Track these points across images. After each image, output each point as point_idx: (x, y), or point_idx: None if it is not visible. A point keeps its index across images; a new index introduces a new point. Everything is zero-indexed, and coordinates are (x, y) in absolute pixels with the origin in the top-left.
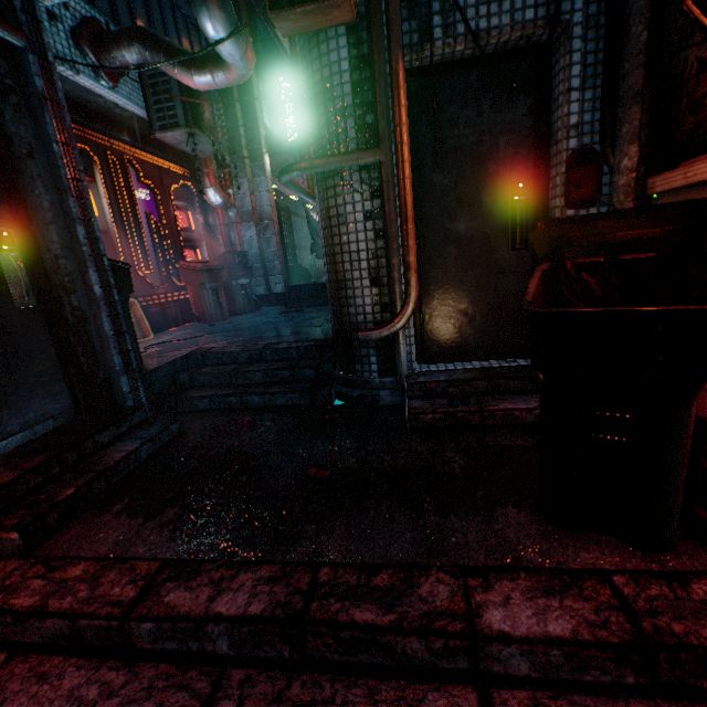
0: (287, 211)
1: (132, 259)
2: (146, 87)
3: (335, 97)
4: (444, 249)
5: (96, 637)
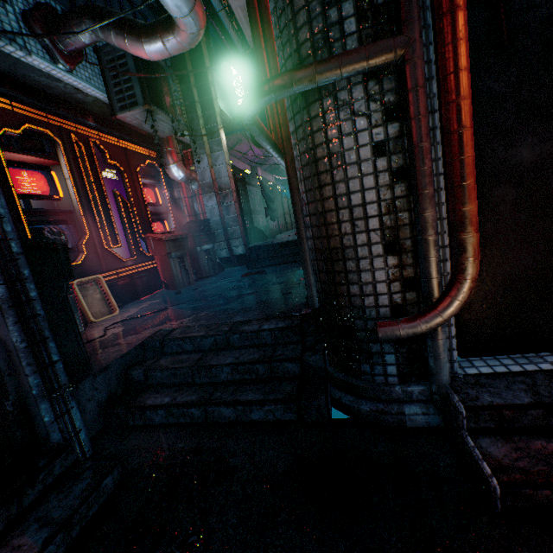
0: (243, 181)
1: (98, 235)
2: (105, 72)
3: None
4: (494, 190)
5: None
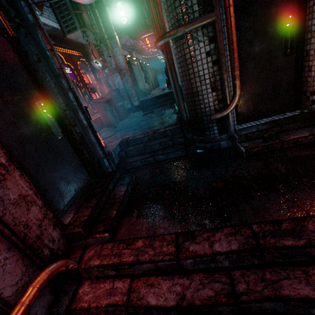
0: (129, 63)
1: None
2: (55, 10)
3: None
4: (247, 63)
5: (166, 268)
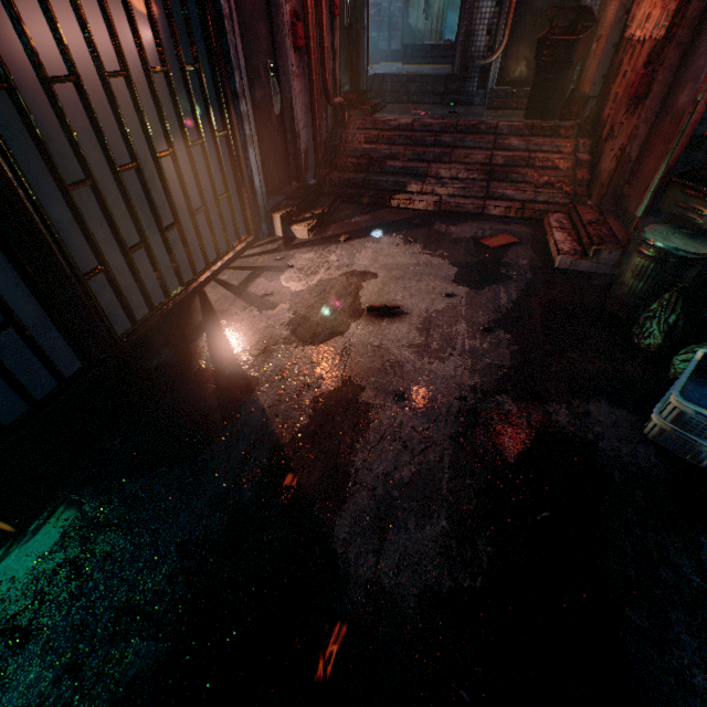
0: None
1: None
2: None
3: None
4: (526, 17)
5: (404, 128)
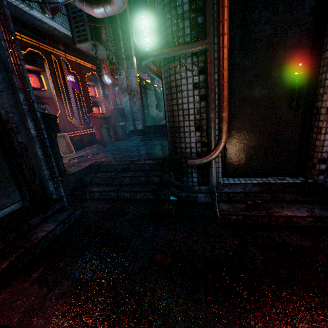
0: (145, 87)
1: (65, 112)
2: (70, 19)
3: (177, 6)
4: (243, 107)
5: None
